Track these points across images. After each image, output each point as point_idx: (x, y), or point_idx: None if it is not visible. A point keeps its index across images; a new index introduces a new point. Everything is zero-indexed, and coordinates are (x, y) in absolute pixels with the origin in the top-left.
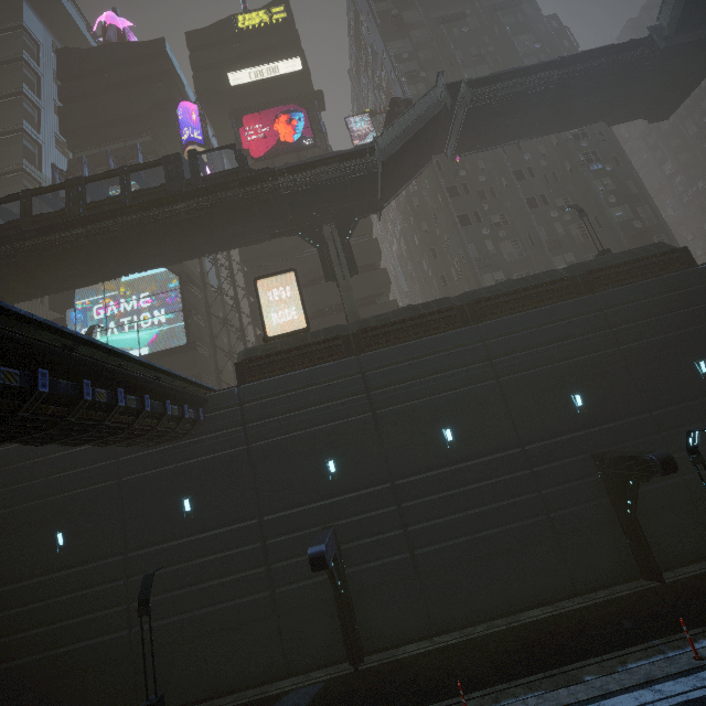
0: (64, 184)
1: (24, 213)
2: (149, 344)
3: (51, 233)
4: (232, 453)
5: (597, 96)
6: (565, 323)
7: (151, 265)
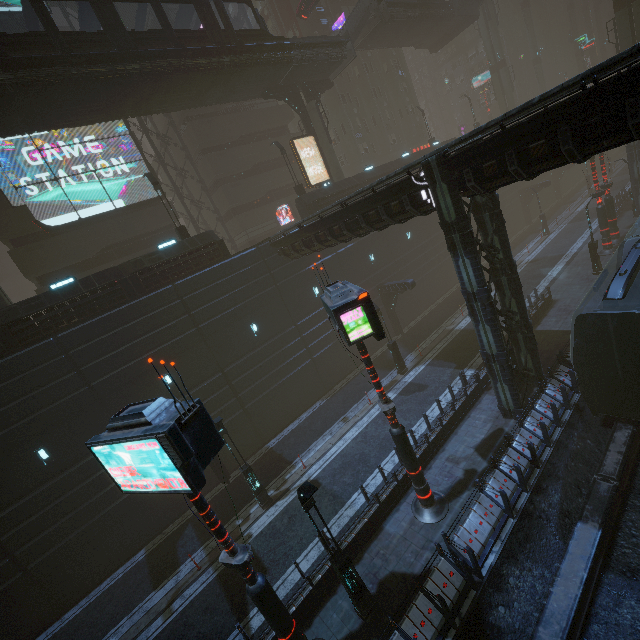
0: None
1: (50, 25)
2: (121, 196)
3: (100, 62)
4: (331, 258)
5: (423, 31)
6: None
7: (157, 110)
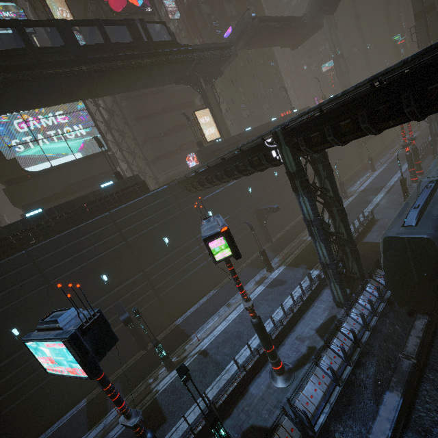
0: (52, 22)
1: (29, 43)
2: (80, 150)
3: (62, 66)
4: (221, 191)
5: (285, 36)
6: None
7: (103, 94)
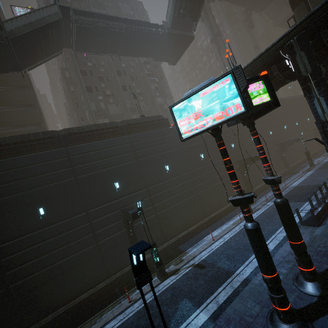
0: None
1: None
2: None
3: None
4: None
5: (145, 44)
6: (114, 148)
7: None
